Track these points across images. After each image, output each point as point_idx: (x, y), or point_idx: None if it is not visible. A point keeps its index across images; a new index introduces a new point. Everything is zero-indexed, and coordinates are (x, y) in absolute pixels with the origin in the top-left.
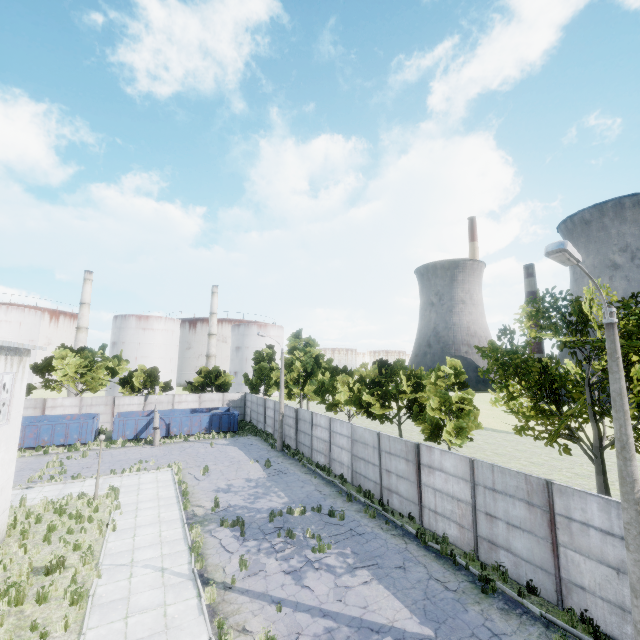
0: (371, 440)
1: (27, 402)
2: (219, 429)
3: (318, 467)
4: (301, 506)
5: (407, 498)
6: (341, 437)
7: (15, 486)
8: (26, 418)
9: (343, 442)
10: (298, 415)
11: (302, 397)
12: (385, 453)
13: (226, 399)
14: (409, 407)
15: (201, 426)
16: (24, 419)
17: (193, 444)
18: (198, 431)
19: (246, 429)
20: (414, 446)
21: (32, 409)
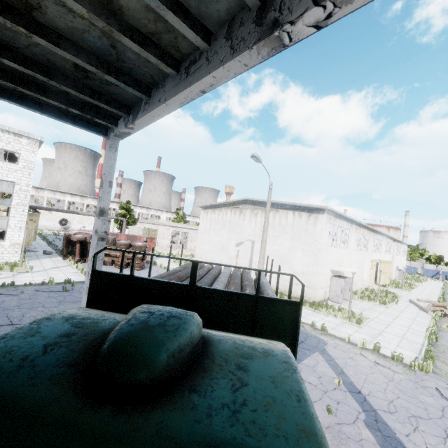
0: None
1: None
2: None
3: None
4: None
5: None
6: None
7: None
8: None
9: None
10: None
11: None
12: None
13: None
14: None
15: None
16: None
17: None
18: None
19: None
20: None
21: None
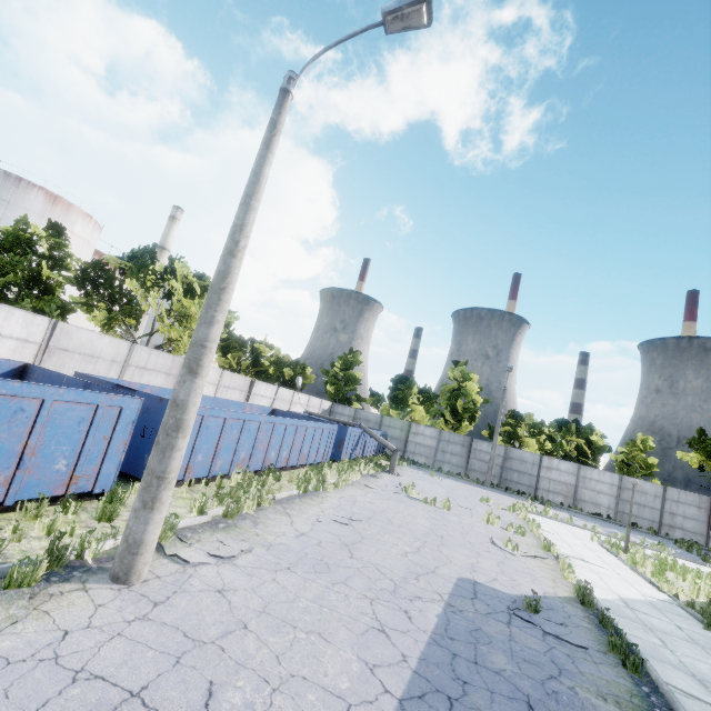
0: (653, 490)
1: (160, 359)
2: (379, 452)
3: (562, 506)
4: (685, 542)
5: (693, 532)
6: (599, 483)
7: (532, 542)
8: (206, 399)
9: (603, 488)
10: (507, 454)
11: (453, 429)
12: (672, 501)
13: (321, 407)
14: (579, 459)
15: (375, 447)
16: (203, 401)
17: (413, 473)
18: (372, 453)
19: (388, 454)
20: (710, 499)
21: (163, 375)
